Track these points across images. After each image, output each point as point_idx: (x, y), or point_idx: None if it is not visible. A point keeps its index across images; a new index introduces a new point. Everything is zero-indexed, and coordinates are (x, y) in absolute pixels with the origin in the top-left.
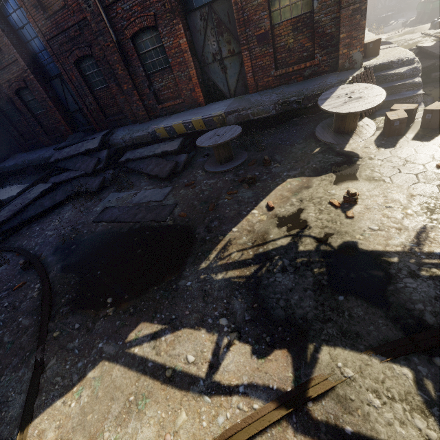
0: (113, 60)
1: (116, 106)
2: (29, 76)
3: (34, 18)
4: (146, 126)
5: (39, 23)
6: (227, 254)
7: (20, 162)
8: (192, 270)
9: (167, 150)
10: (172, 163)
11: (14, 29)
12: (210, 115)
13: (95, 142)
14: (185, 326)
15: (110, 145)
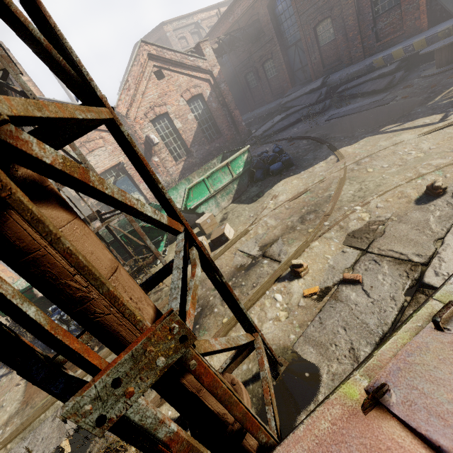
0: (347, 15)
1: (335, 56)
2: (276, 49)
3: (295, 2)
4: (361, 63)
5: (298, 5)
6: (451, 93)
7: (250, 116)
8: (420, 107)
9: (384, 72)
10: (390, 78)
11: (276, 17)
12: (435, 32)
13: (318, 83)
14: (420, 118)
15: (326, 85)
